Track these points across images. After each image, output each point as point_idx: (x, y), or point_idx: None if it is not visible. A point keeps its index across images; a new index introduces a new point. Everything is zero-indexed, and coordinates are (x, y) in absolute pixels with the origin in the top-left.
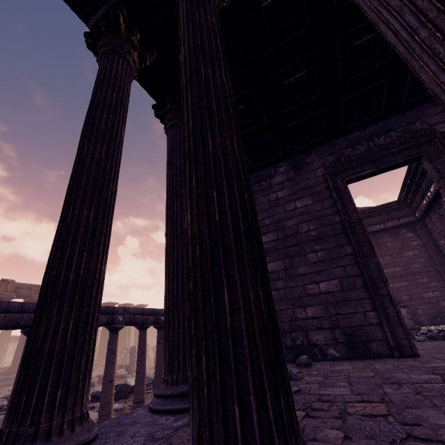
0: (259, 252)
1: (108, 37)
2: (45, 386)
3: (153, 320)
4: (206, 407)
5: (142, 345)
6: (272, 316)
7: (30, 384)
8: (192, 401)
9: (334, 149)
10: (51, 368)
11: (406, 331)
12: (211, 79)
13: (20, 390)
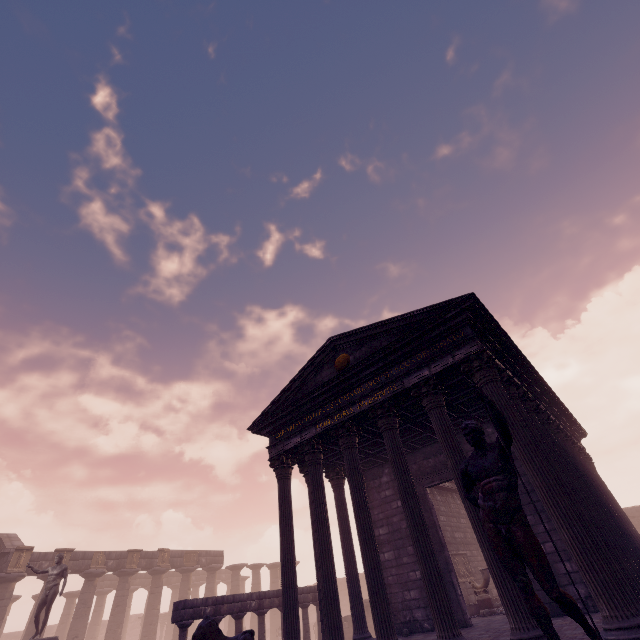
0: (336, 601)
1: (280, 469)
2: (292, 638)
3: (312, 598)
4: (327, 637)
5: (306, 623)
6: (339, 618)
7: (289, 637)
8: (325, 637)
9: (416, 459)
10: (293, 633)
11: (462, 609)
12: (322, 535)
13: (287, 639)
